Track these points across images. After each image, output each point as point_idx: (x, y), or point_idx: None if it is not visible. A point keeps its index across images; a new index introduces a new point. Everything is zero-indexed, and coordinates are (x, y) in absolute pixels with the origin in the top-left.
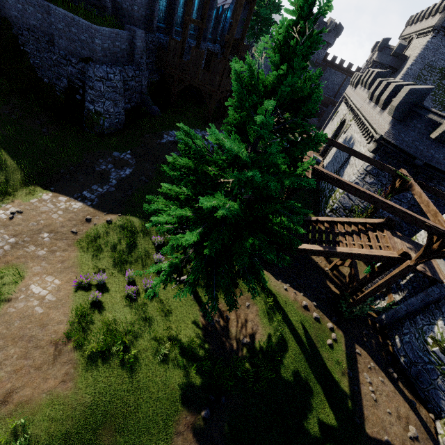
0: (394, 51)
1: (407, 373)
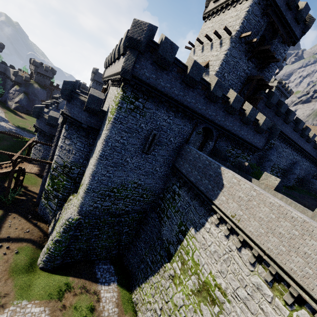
0: (82, 86)
1: (41, 215)
